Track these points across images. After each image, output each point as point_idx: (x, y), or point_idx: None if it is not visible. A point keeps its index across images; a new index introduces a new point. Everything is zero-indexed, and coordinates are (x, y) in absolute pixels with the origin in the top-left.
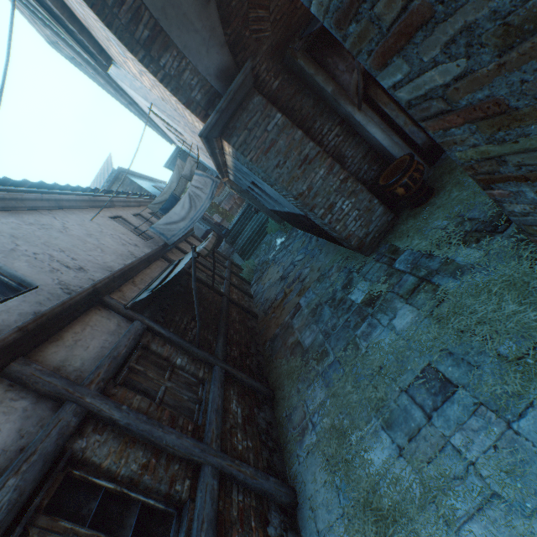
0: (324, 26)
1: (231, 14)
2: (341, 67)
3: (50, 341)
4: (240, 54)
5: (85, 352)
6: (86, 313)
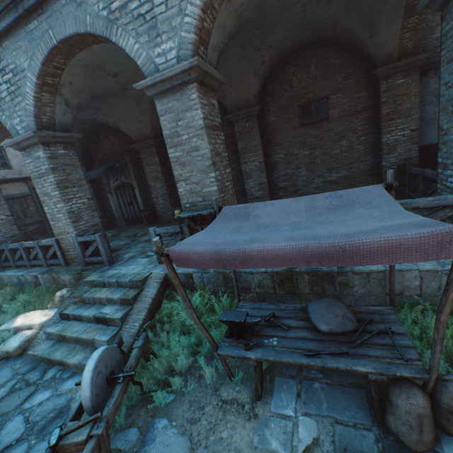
0: (112, 166)
1: (96, 143)
2: (112, 179)
3: (0, 184)
4: (94, 153)
5: (6, 191)
6: (18, 182)
